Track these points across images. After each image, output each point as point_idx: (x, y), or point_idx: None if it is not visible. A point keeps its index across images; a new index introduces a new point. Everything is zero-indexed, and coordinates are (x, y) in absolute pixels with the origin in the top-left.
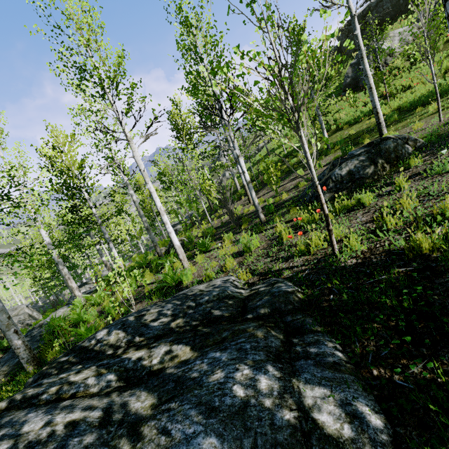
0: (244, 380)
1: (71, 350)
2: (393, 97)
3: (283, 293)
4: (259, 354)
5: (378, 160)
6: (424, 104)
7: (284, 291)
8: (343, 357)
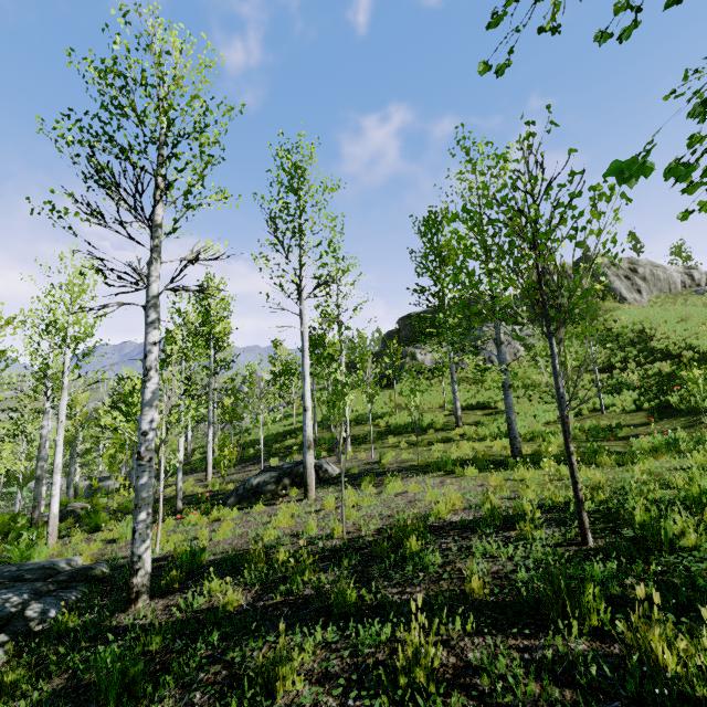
0: (5, 597)
1: None
2: (393, 412)
3: (88, 568)
4: (27, 590)
5: (284, 480)
6: (401, 432)
7: (89, 567)
8: (74, 599)
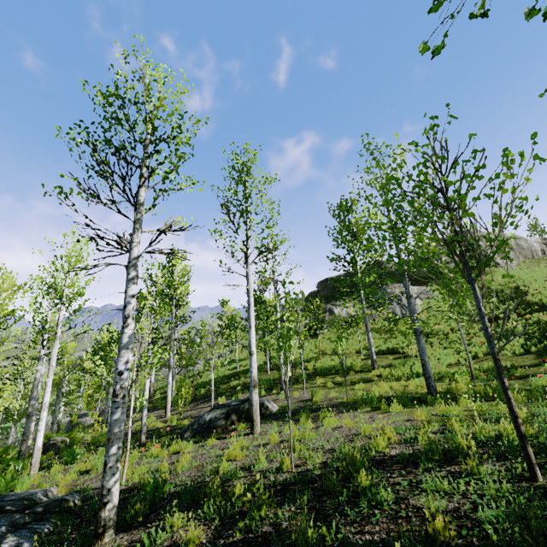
0: None
1: None
2: (318, 357)
3: (61, 499)
4: (5, 522)
5: (232, 416)
6: (326, 373)
7: (63, 498)
8: (46, 531)
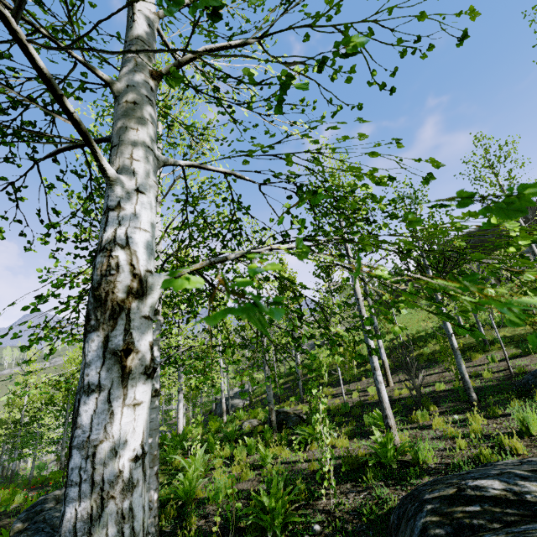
0: None
1: (453, 498)
2: None
3: None
4: None
5: None
6: None
7: None
8: None
